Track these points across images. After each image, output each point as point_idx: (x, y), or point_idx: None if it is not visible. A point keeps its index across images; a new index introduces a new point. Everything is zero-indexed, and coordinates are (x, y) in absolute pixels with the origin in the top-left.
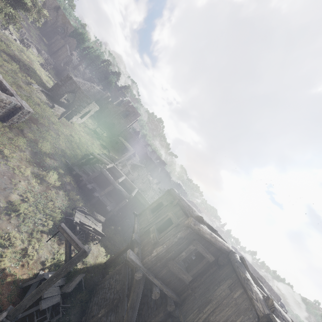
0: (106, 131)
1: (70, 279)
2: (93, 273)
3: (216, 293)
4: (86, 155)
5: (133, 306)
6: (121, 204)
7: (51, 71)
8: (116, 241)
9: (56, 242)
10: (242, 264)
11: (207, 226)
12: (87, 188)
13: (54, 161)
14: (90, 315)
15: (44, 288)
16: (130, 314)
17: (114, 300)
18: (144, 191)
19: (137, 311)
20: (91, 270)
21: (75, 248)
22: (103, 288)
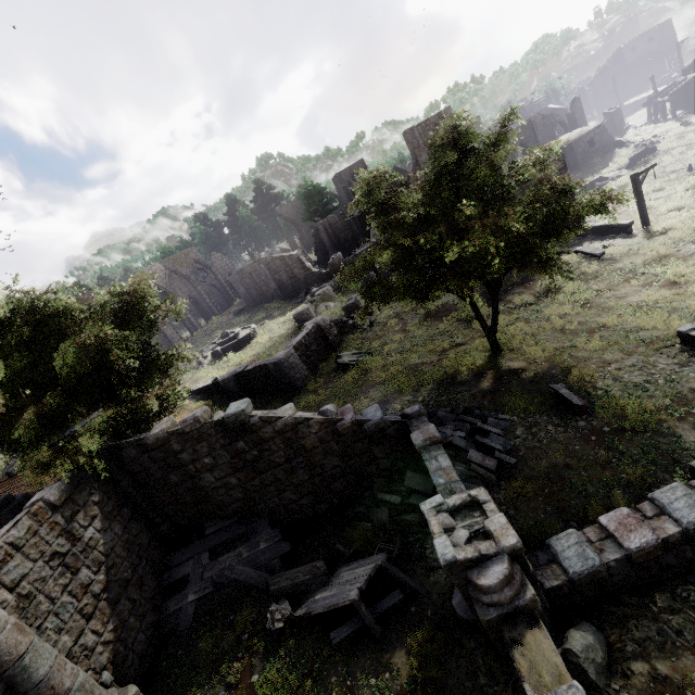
0: None
1: None
2: None
3: None
4: None
5: None
6: None
7: None
8: None
9: None
10: None
11: None
12: None
13: None
14: None
15: None
16: None
17: None
18: None
19: None
20: None
21: None
22: None
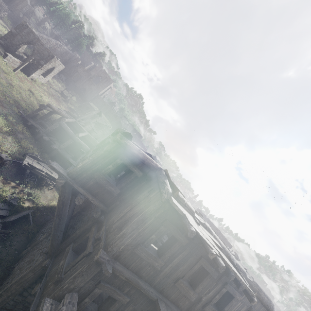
0: (77, 96)
1: (15, 214)
2: (44, 213)
3: (137, 198)
4: (41, 105)
5: (59, 214)
6: None
7: (6, 20)
8: None
9: (1, 181)
10: (165, 176)
11: None
12: (46, 143)
13: (2, 108)
14: (34, 242)
15: None
16: (56, 222)
17: None
18: None
19: (64, 219)
20: (42, 210)
21: None
22: (52, 221)
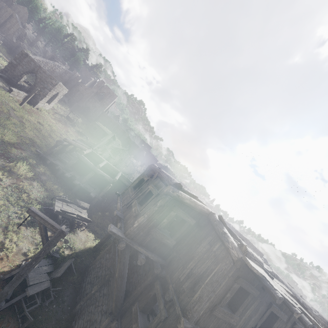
0: (81, 117)
1: (59, 266)
2: (83, 258)
3: (197, 250)
4: (58, 141)
5: (121, 275)
6: (105, 189)
7: (1, 48)
8: (105, 226)
9: (38, 233)
10: (220, 222)
11: (188, 195)
12: (66, 178)
13: (21, 151)
14: (84, 294)
15: (24, 273)
16: (119, 283)
17: (105, 276)
18: (128, 174)
19: (125, 279)
20: (81, 255)
21: (51, 229)
22: (95, 268)
